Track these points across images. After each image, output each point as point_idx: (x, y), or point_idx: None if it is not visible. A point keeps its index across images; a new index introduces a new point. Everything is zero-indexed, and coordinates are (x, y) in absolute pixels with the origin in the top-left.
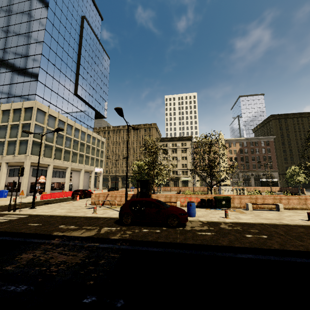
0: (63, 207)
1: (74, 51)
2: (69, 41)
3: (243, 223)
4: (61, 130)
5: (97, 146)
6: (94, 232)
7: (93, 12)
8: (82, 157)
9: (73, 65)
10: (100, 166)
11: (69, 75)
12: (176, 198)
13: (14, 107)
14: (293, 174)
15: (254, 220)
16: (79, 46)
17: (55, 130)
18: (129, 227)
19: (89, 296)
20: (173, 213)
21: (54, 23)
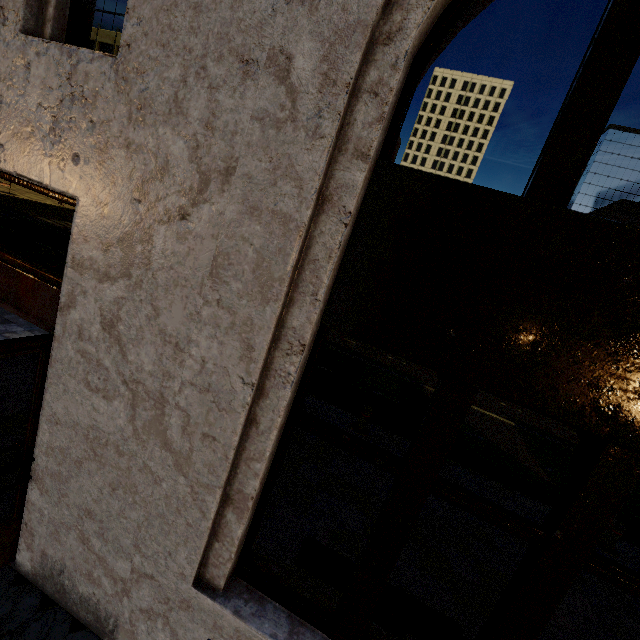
0: None
1: None
2: None
3: None
4: None
5: None
6: None
7: None
8: None
9: None
10: None
11: None
12: None
13: (102, 39)
14: None
15: None
16: None
17: None
18: None
19: None
20: None
21: None
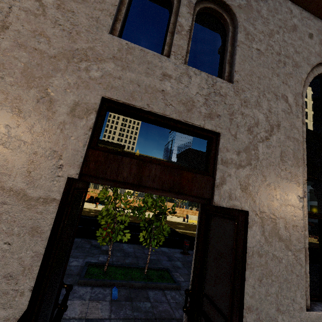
0: None
1: None
2: None
3: None
4: None
5: None
6: None
7: None
8: None
9: None
10: None
11: None
12: None
13: None
14: None
15: None
16: None
17: None
18: None
19: None
20: None
21: None
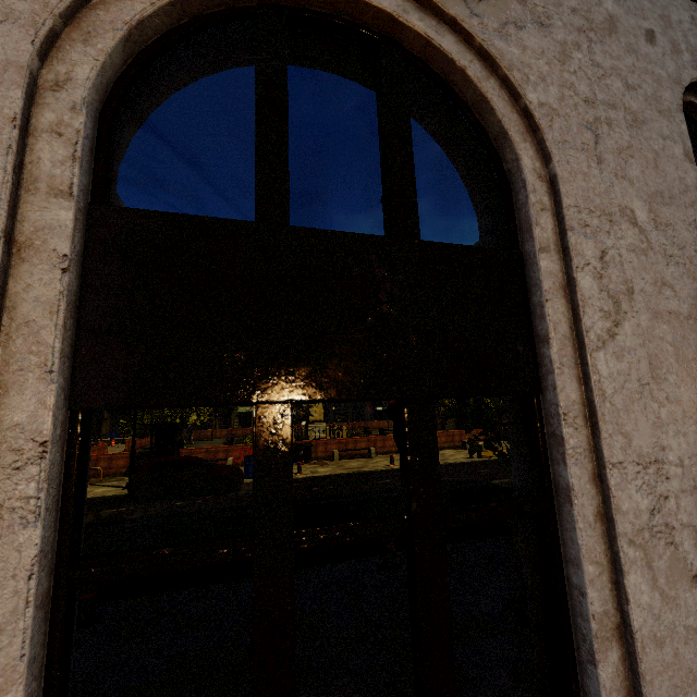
0: None
1: None
2: None
3: (318, 477)
4: None
5: None
6: (90, 517)
7: None
8: None
9: None
10: None
11: None
12: (226, 452)
13: None
14: None
15: (332, 472)
16: None
17: None
18: (150, 504)
19: None
20: (223, 474)
21: None
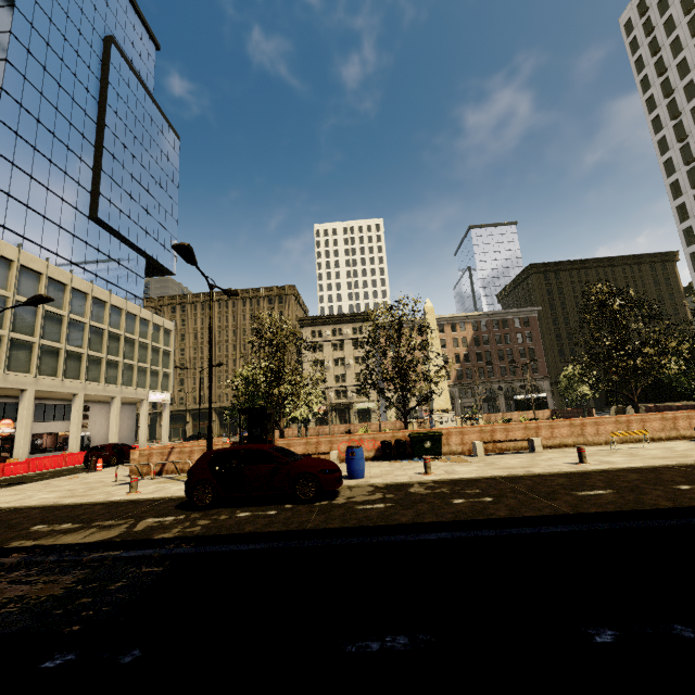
0: (55, 487)
1: (88, 115)
2: (73, 92)
3: (458, 480)
4: (45, 299)
5: (152, 341)
6: (118, 530)
7: (134, 30)
8: (113, 368)
9: (85, 148)
10: (164, 389)
11: (75, 173)
12: (329, 444)
13: None
14: (572, 380)
15: (479, 473)
16: (99, 106)
17: (31, 301)
18: (207, 513)
19: (61, 655)
20: (307, 471)
21: (30, 47)
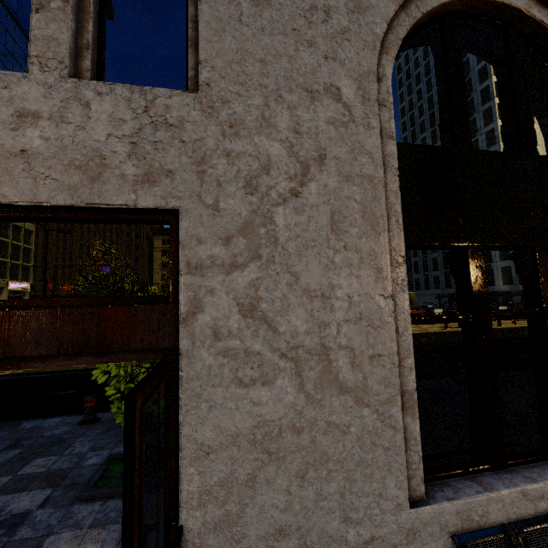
0: None
1: None
2: None
3: None
4: None
5: (13, 239)
6: None
7: None
8: None
9: None
10: (24, 279)
11: None
12: None
13: None
14: None
15: None
16: None
17: None
18: None
19: None
20: None
21: None
